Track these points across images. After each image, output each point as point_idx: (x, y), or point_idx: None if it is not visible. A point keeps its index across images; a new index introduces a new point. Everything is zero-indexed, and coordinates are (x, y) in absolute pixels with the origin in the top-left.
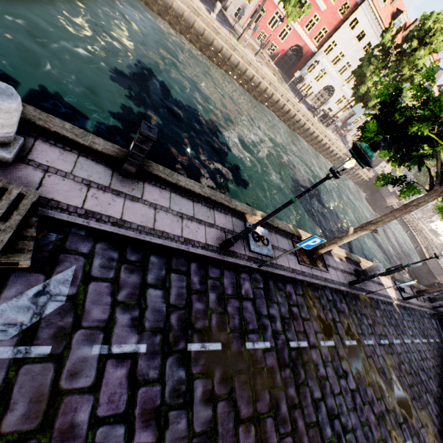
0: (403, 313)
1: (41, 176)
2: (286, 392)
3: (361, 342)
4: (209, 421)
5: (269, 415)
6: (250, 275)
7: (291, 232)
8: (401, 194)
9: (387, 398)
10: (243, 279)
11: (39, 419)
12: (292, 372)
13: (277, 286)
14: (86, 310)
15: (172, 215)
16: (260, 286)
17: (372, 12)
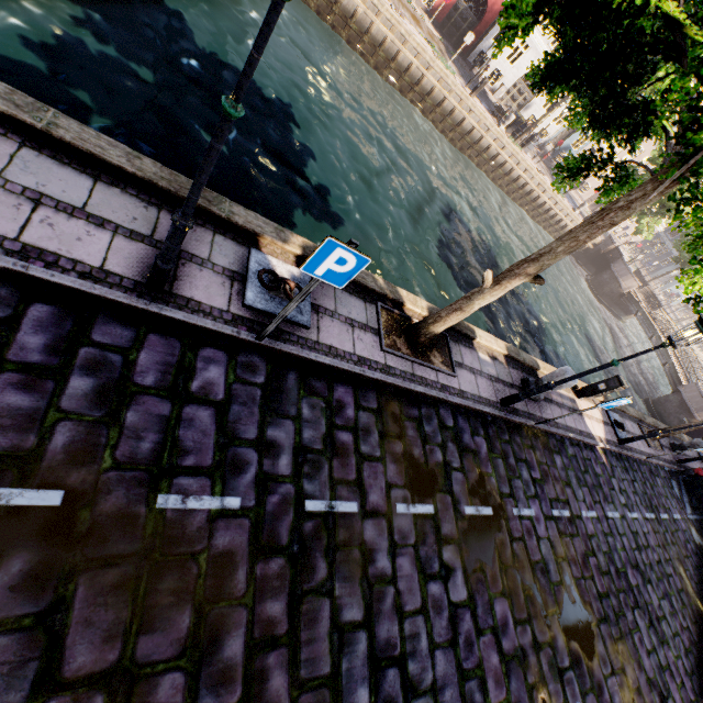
0: (616, 465)
1: None
2: (254, 611)
3: (505, 512)
4: None
5: (176, 667)
6: (234, 354)
7: (377, 291)
8: (602, 196)
9: (543, 620)
10: (207, 361)
11: None
12: (291, 564)
13: (309, 387)
14: None
15: None
16: (256, 380)
17: None
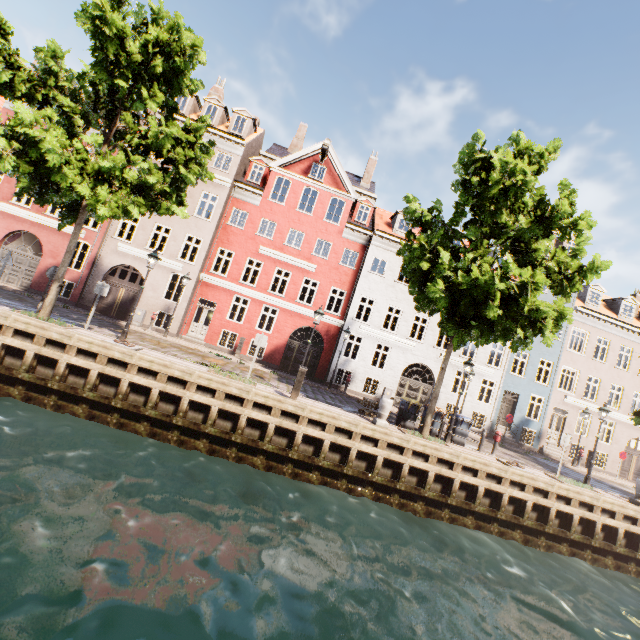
0: None
1: None
2: None
3: None
4: None
5: None
6: None
7: None
8: None
9: None
10: None
11: None
12: None
13: None
14: None
15: None
16: None
17: (395, 244)
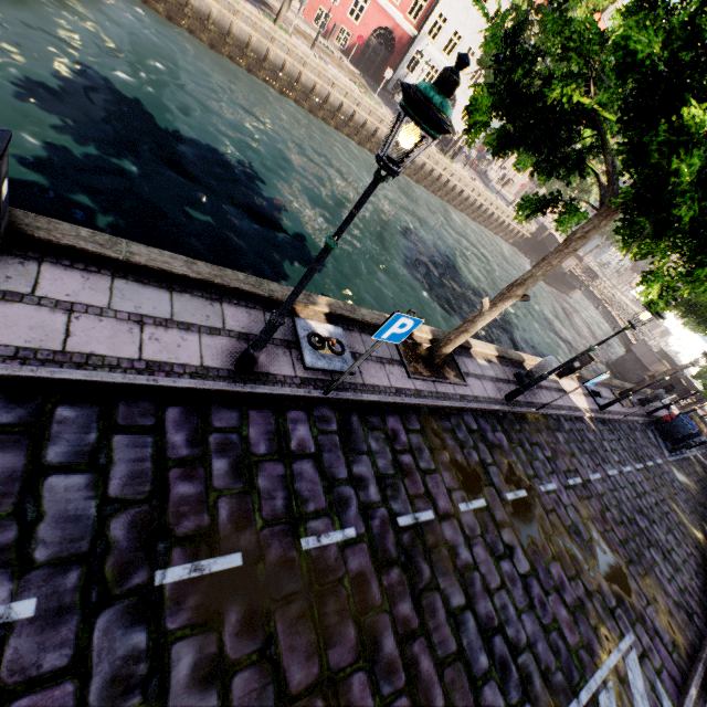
0: (603, 429)
1: None
2: (393, 614)
3: (535, 491)
4: None
5: (358, 668)
6: (310, 411)
7: None
8: (559, 225)
9: (587, 572)
10: (294, 422)
11: None
12: (405, 571)
13: (369, 424)
14: None
15: (114, 321)
16: (332, 428)
17: None
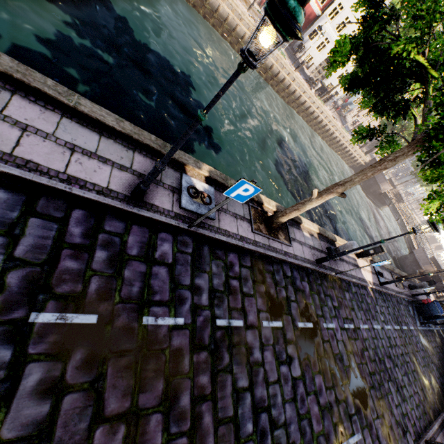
0: (378, 298)
1: None
2: (194, 381)
3: (319, 325)
4: (40, 421)
5: (158, 410)
6: (176, 236)
7: None
8: (379, 150)
9: (340, 387)
10: (163, 240)
11: None
12: (211, 355)
13: (215, 254)
14: None
15: (54, 144)
16: (188, 250)
17: None
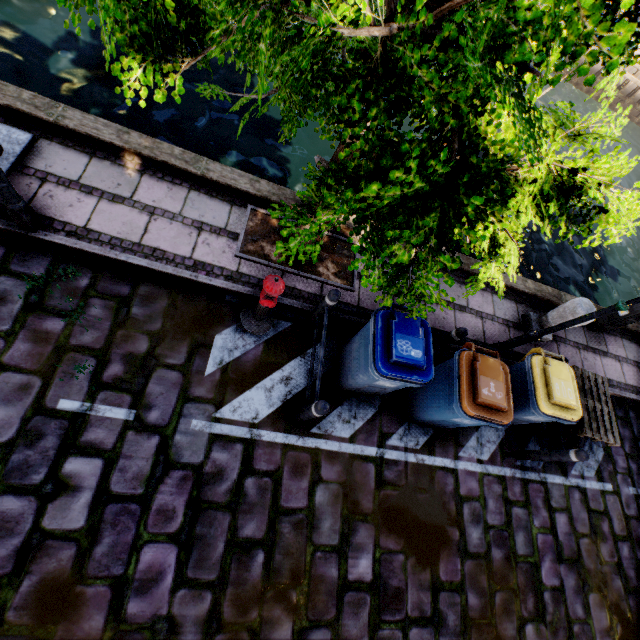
0: None
1: (556, 346)
2: None
3: None
4: None
5: None
6: None
7: None
8: None
9: None
10: None
11: (625, 530)
12: None
13: None
14: (614, 459)
15: (631, 366)
16: None
17: None
